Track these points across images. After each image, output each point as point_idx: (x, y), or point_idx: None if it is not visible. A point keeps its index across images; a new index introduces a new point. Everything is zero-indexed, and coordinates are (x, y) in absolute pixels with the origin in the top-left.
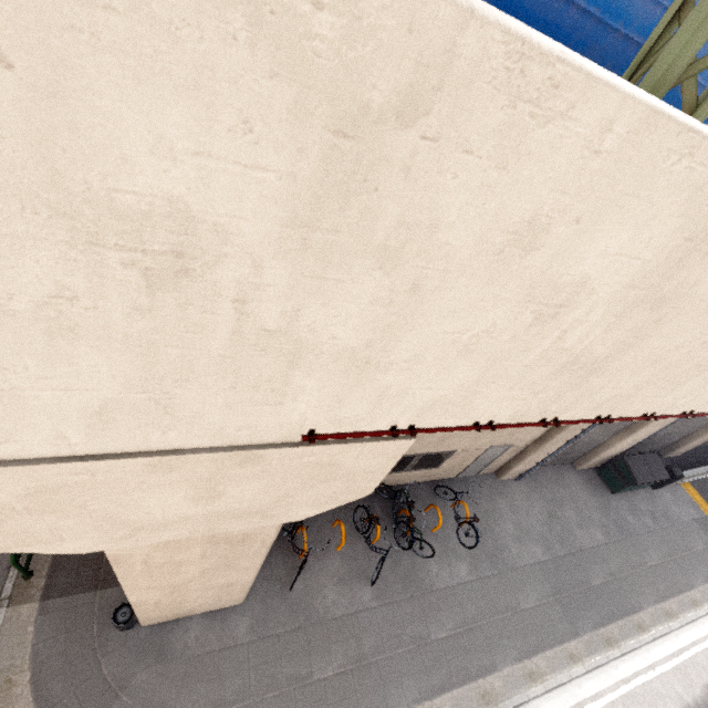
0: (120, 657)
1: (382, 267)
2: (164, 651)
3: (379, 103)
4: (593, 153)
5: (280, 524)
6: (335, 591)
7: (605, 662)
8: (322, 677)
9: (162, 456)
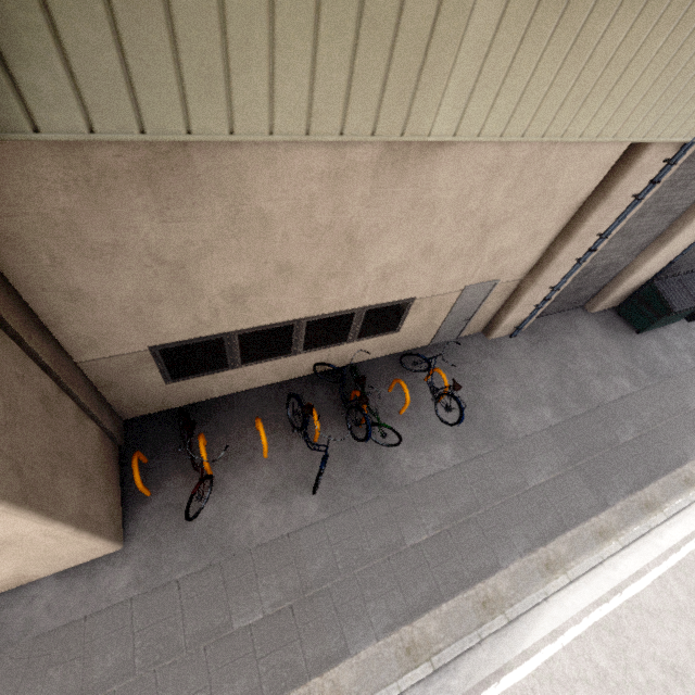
0: None
1: None
2: None
3: None
4: None
5: None
6: (264, 509)
7: (646, 531)
8: (247, 624)
9: None
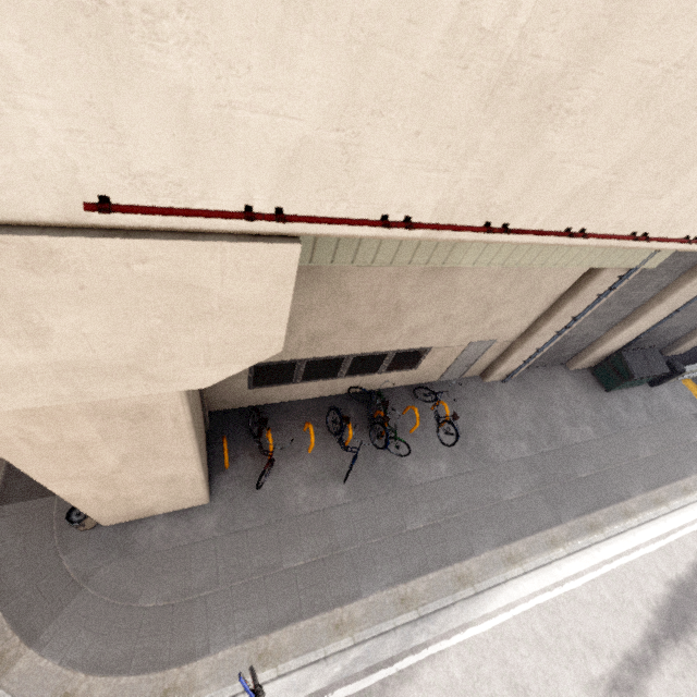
0: (82, 554)
1: None
2: (127, 547)
3: None
4: None
5: (180, 393)
6: (307, 489)
7: (588, 545)
8: (292, 566)
9: None
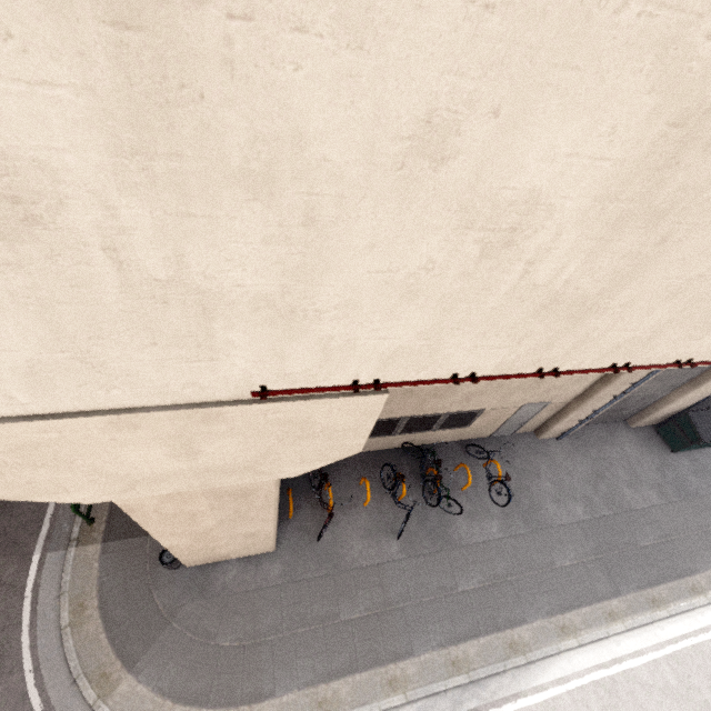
0: (169, 591)
1: (256, 196)
2: (206, 588)
3: None
4: (484, 8)
5: (276, 480)
6: (362, 543)
7: (649, 622)
8: (349, 618)
9: (118, 414)
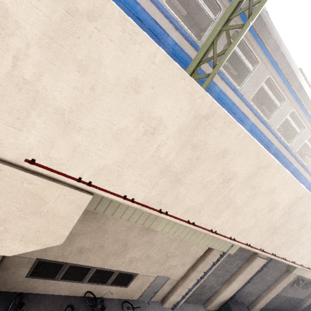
0: None
1: (79, 71)
2: None
3: (82, 10)
4: (152, 62)
5: None
6: None
7: None
8: None
9: None
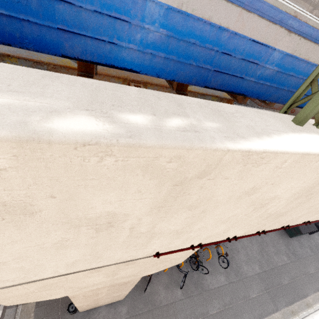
0: None
1: (190, 209)
2: None
3: (191, 176)
4: (278, 168)
5: (141, 277)
6: (164, 291)
7: None
8: None
9: (95, 268)
